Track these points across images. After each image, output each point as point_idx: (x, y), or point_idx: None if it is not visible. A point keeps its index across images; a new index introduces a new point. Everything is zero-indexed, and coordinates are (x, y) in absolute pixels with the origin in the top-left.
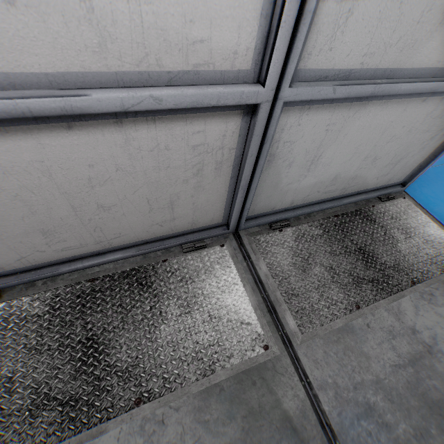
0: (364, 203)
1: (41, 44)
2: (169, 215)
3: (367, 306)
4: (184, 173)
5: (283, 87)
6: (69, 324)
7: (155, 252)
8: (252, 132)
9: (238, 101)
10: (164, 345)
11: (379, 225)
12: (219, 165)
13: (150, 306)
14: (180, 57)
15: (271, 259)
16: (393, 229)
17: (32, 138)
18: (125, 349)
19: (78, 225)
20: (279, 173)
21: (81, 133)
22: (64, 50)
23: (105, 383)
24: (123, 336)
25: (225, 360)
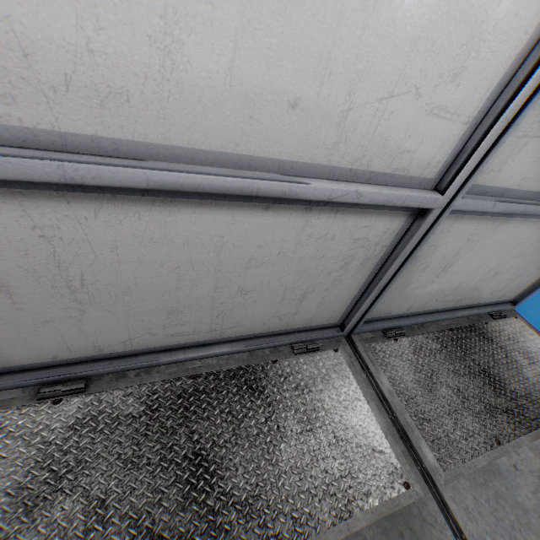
0: (476, 319)
1: (293, 137)
2: (294, 308)
3: (508, 443)
4: (332, 265)
5: (457, 197)
6: (170, 431)
7: (263, 349)
8: (413, 233)
9: (418, 204)
10: (287, 471)
11: (498, 345)
12: (366, 261)
13: (264, 417)
14: (387, 161)
15: (392, 373)
16: (512, 351)
17: (231, 213)
18: (241, 473)
19: (207, 307)
20: (411, 276)
21: (272, 214)
22: (306, 145)
23: (221, 518)
24: (237, 454)
25: (363, 498)
